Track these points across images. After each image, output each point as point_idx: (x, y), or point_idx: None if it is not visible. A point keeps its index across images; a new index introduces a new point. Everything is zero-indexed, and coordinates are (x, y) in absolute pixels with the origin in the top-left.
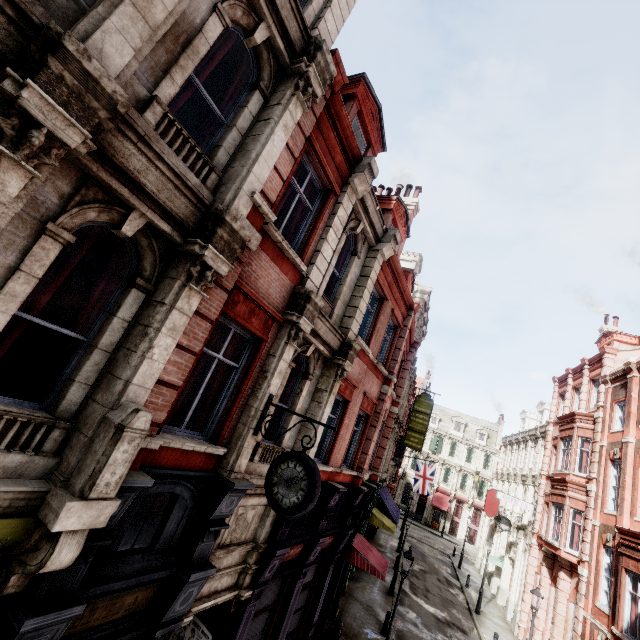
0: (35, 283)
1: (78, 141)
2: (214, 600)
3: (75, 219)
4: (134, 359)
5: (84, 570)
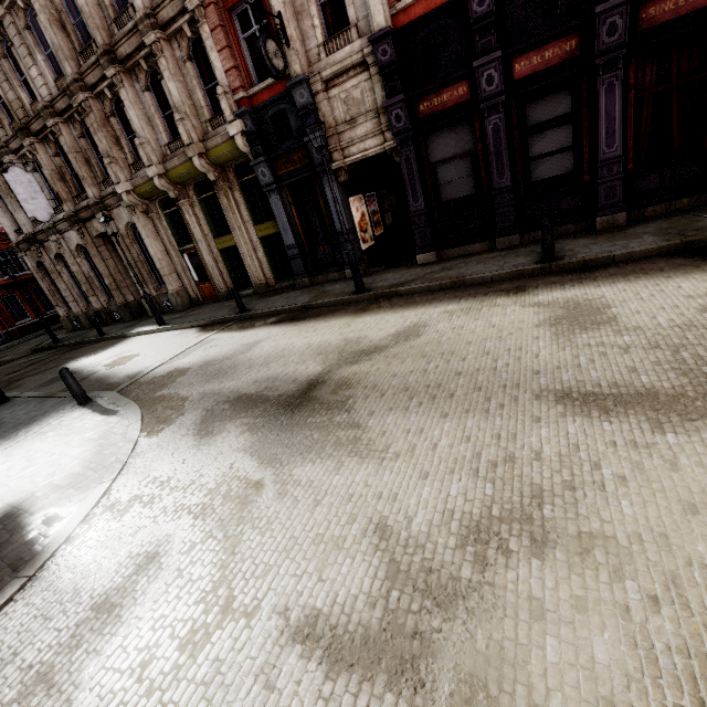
0: (195, 78)
1: (154, 37)
2: (361, 154)
3: (184, 51)
4: (216, 73)
5: (261, 149)
